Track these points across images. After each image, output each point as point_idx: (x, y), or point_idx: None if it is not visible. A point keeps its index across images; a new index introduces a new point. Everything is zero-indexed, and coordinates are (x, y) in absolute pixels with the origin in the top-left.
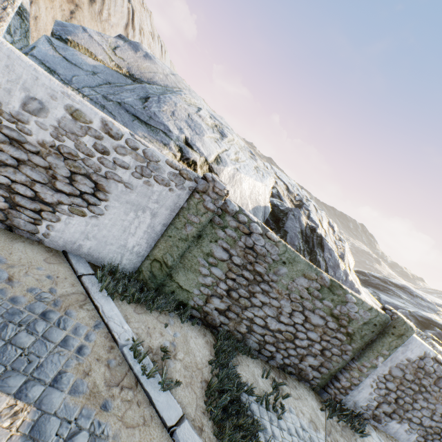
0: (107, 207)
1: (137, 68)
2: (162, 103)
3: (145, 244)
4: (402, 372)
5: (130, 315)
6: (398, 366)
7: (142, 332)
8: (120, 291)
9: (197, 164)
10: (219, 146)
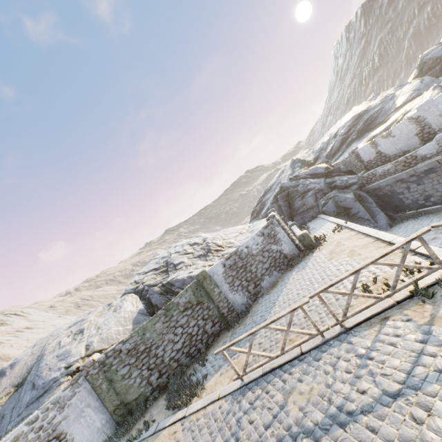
0: (71, 434)
1: (16, 378)
2: (41, 374)
3: (103, 415)
4: (230, 276)
5: (127, 437)
6: (226, 278)
7: (135, 432)
8: (117, 439)
9: (80, 366)
10: (83, 341)
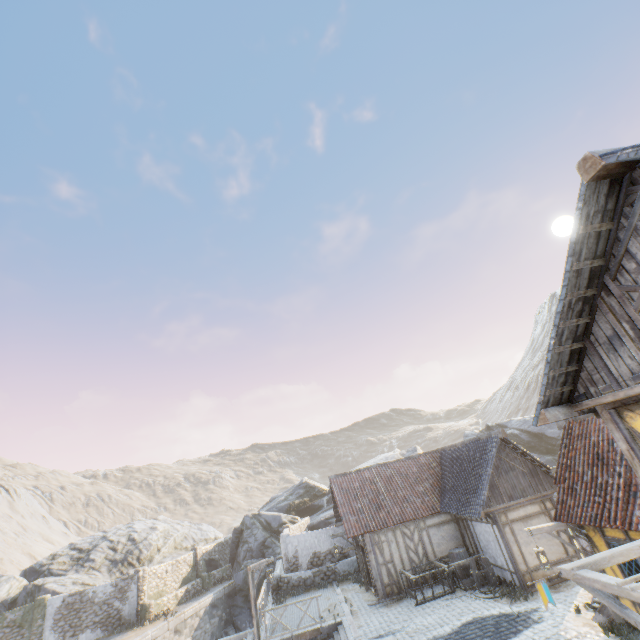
0: None
1: None
2: None
3: None
4: (61, 613)
5: None
6: (57, 613)
7: None
8: None
9: None
10: None
